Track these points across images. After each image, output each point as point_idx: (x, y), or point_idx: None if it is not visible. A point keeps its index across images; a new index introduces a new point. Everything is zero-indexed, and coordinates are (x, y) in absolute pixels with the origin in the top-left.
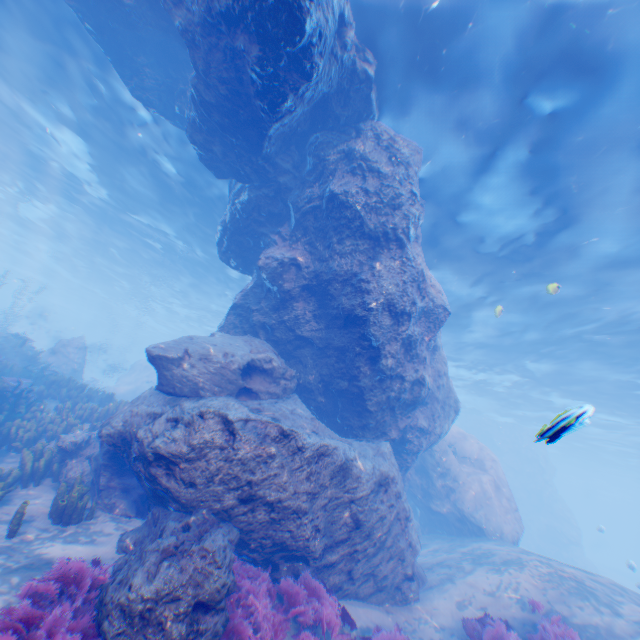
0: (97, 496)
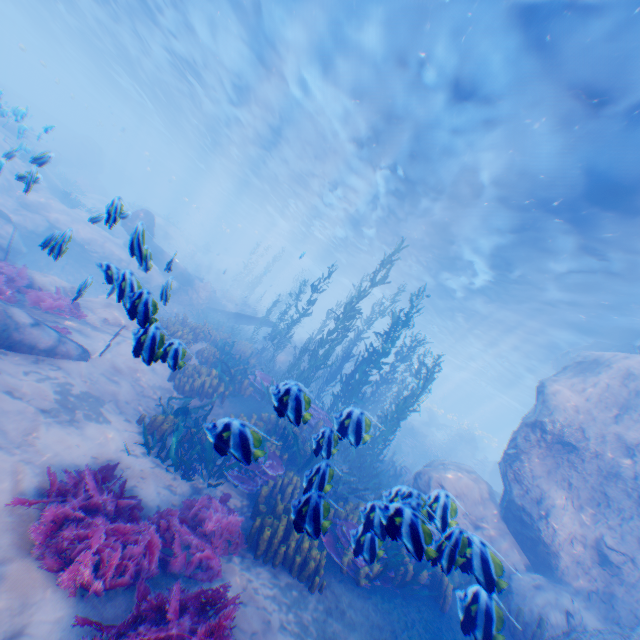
0: None
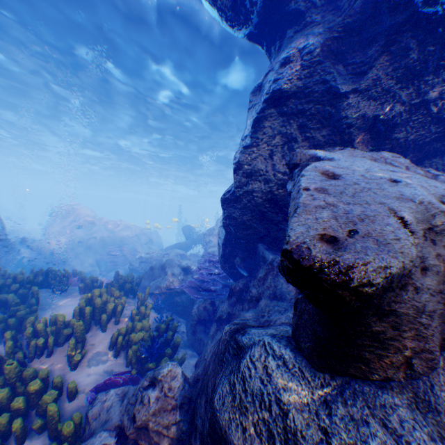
0: None
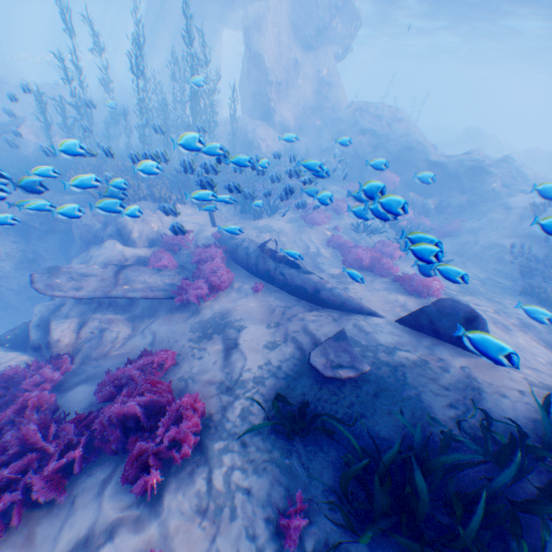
0: None
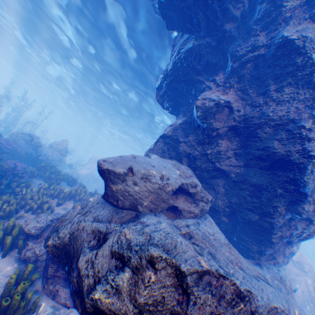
0: (45, 279)
